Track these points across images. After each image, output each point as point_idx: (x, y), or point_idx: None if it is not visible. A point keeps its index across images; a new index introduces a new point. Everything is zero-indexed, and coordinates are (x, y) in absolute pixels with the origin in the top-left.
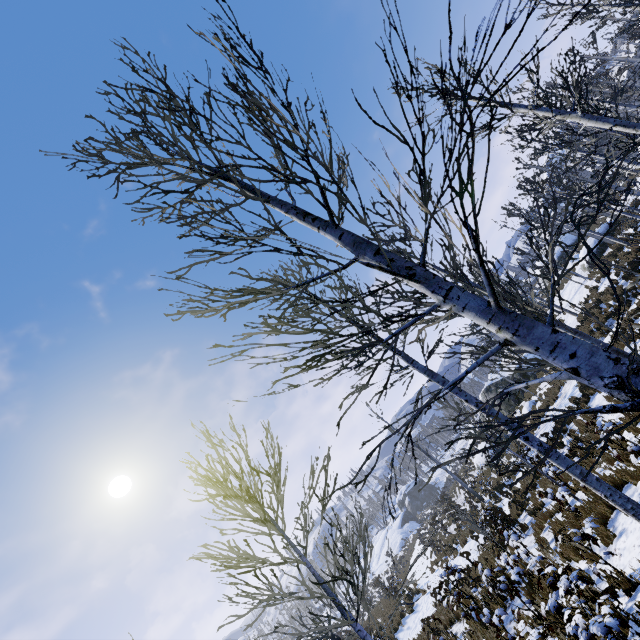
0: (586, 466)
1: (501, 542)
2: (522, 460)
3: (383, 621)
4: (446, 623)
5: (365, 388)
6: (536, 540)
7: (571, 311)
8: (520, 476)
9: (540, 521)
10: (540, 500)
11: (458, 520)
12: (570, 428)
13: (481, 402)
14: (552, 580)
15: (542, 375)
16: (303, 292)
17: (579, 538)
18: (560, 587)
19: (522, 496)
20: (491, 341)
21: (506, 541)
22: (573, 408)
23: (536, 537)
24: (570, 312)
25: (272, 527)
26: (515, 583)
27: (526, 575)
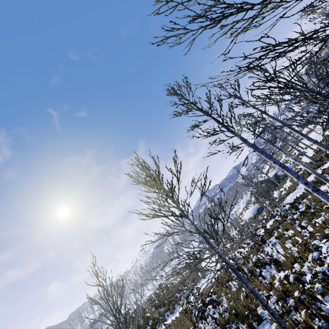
0: (314, 216)
1: (257, 250)
2: (282, 209)
3: (189, 281)
4: (225, 281)
5: (216, 153)
6: (281, 247)
7: (311, 147)
8: (269, 224)
9: (283, 240)
10: (283, 232)
11: (231, 242)
12: (303, 202)
13: (282, 163)
14: (315, 247)
15: (287, 179)
16: (187, 99)
17: (321, 237)
18: (323, 248)
19: (270, 232)
20: (271, 152)
21: (260, 250)
22: (307, 192)
23: (282, 246)
24: (310, 147)
25: (174, 201)
26: (268, 264)
27: (276, 260)
